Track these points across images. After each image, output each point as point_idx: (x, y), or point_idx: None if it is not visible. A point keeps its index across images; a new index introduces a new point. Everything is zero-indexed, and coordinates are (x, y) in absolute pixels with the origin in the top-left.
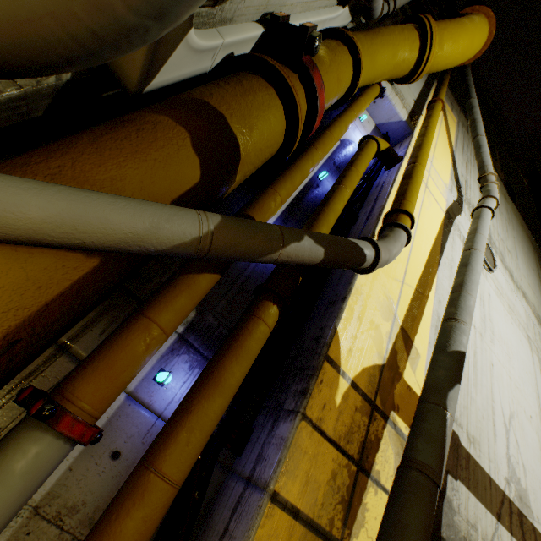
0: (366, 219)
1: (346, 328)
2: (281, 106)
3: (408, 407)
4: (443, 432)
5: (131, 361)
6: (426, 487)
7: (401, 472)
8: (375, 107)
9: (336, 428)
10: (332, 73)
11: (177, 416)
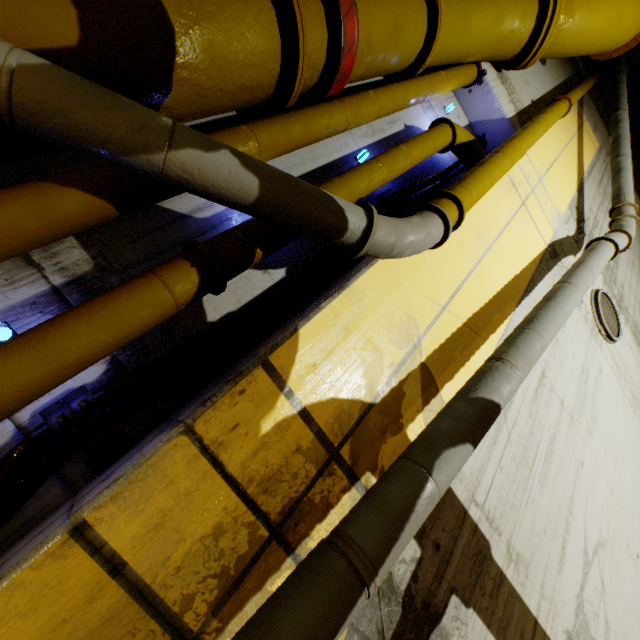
0: None
1: (316, 334)
2: (273, 11)
3: None
4: (409, 503)
5: None
6: (340, 578)
7: (316, 548)
8: (471, 99)
9: (247, 464)
10: (385, 9)
11: None
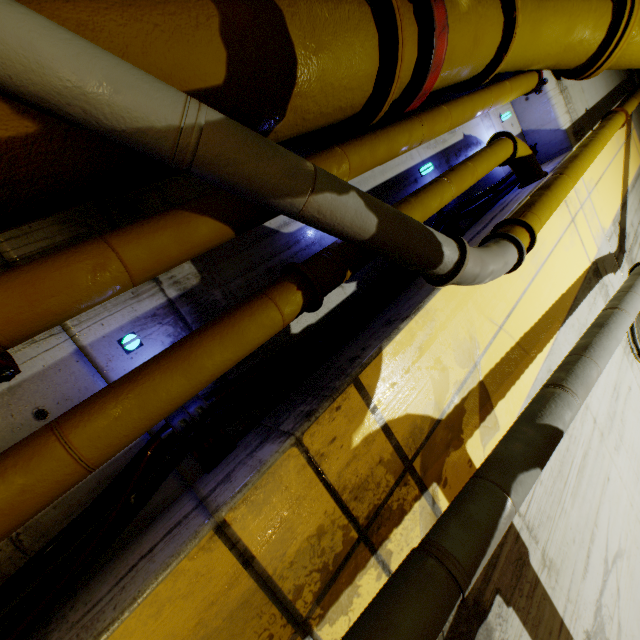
0: (472, 237)
1: (396, 354)
2: (376, 36)
3: (461, 487)
4: (493, 522)
5: (66, 287)
6: (442, 585)
7: (413, 555)
8: (527, 106)
9: (342, 474)
10: (468, 24)
11: (118, 382)
